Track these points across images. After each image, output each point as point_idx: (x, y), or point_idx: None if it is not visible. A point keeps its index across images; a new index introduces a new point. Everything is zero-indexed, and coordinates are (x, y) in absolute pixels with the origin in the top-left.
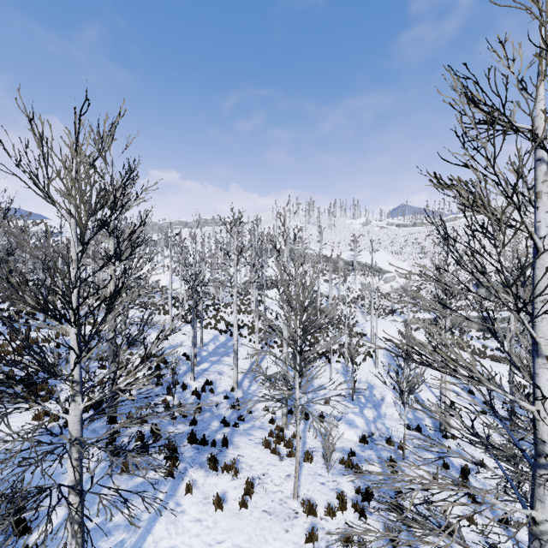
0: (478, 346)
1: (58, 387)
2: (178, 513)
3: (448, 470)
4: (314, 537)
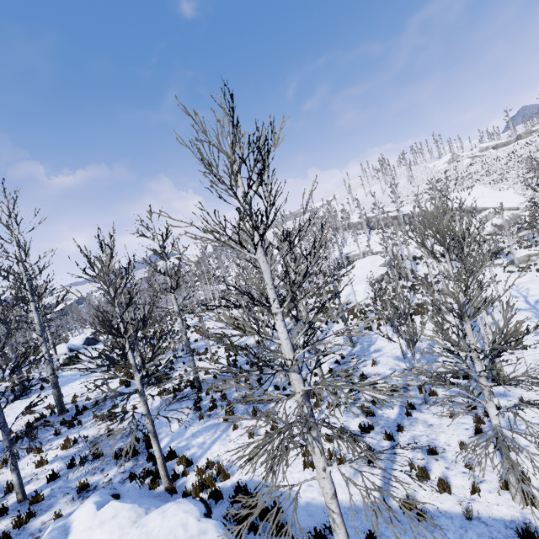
0: None
1: (173, 375)
2: (227, 440)
3: (475, 410)
4: (308, 453)
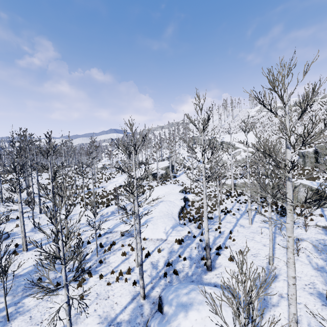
0: (224, 207)
1: None
2: None
3: None
4: None
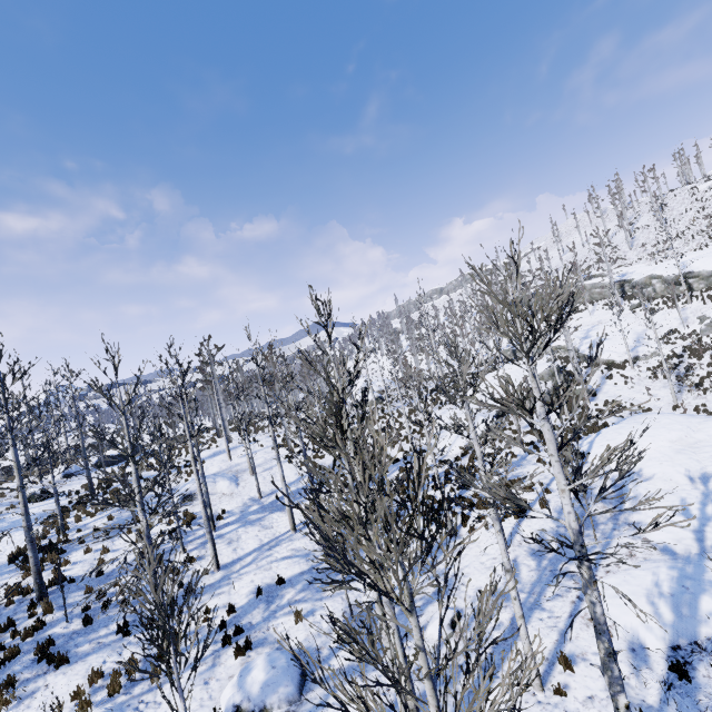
0: None
1: (70, 555)
2: None
3: None
4: None
